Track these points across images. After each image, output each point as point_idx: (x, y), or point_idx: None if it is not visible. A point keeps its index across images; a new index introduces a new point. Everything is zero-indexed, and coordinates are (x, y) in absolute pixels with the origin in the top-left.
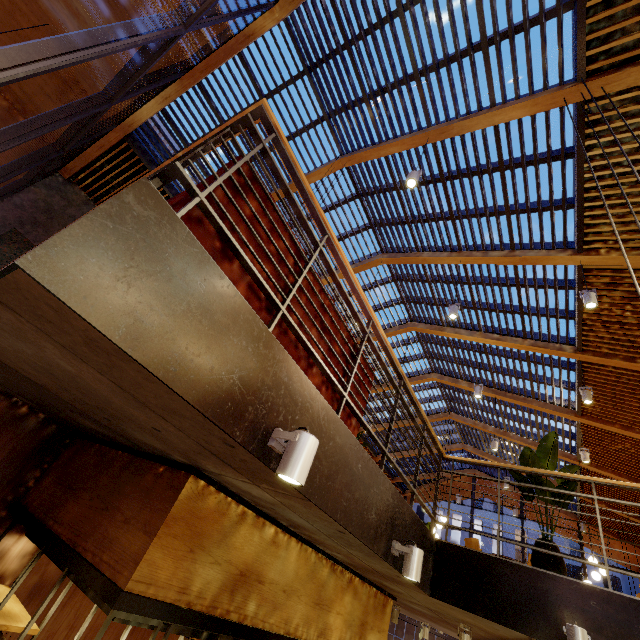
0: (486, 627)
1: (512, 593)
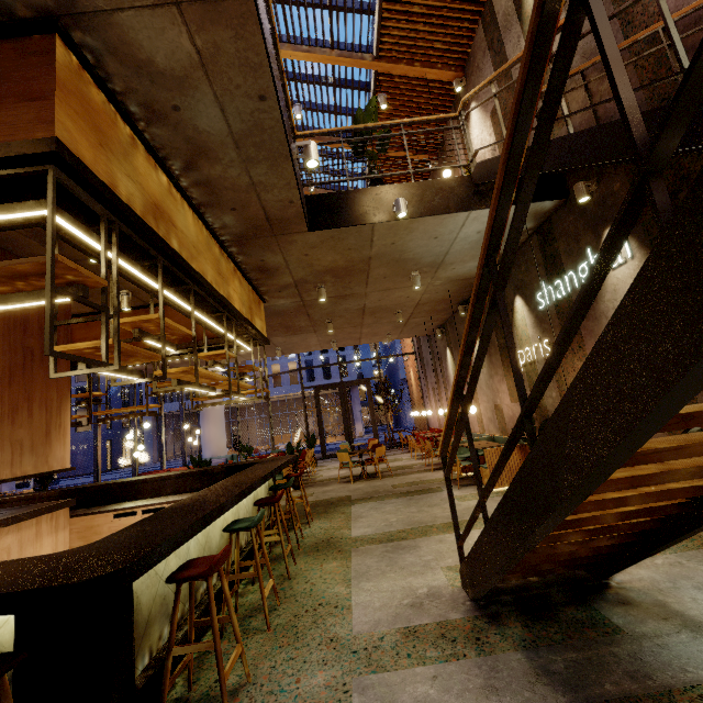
0: (341, 258)
1: (362, 206)
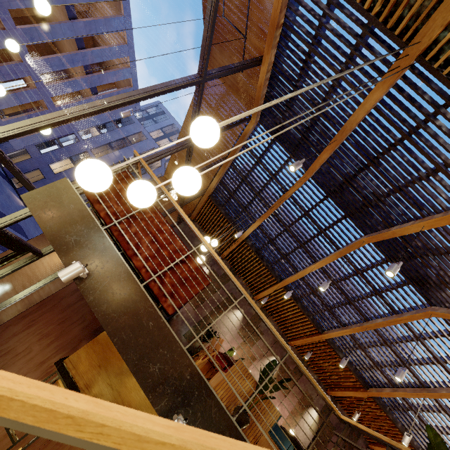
0: None
1: None
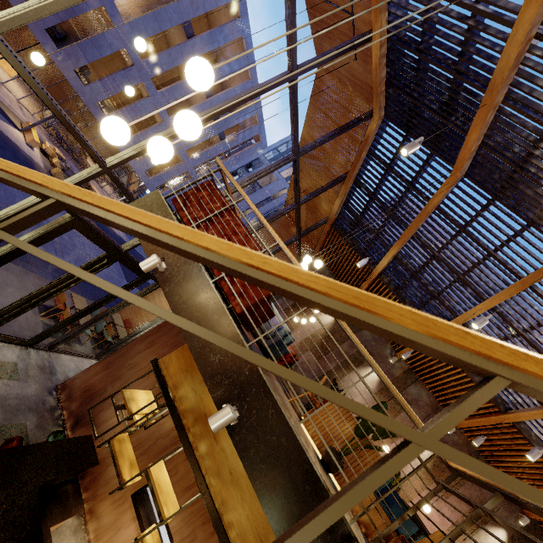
0: None
1: None
